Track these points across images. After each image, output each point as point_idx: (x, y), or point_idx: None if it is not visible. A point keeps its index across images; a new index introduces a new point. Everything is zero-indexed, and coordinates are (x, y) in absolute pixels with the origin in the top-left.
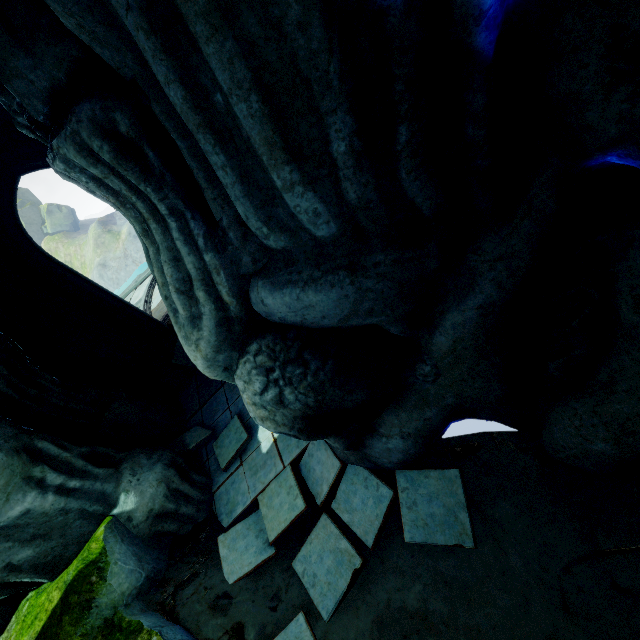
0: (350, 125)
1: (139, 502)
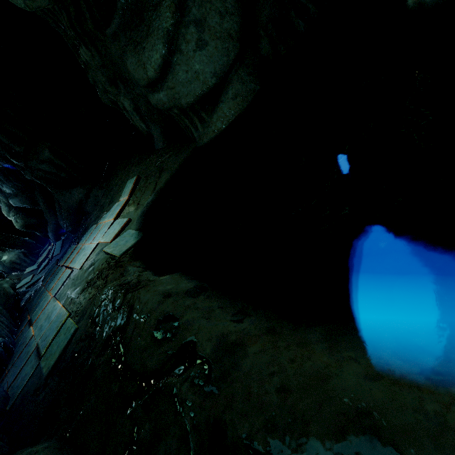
0: (2, 177)
1: (8, 258)
